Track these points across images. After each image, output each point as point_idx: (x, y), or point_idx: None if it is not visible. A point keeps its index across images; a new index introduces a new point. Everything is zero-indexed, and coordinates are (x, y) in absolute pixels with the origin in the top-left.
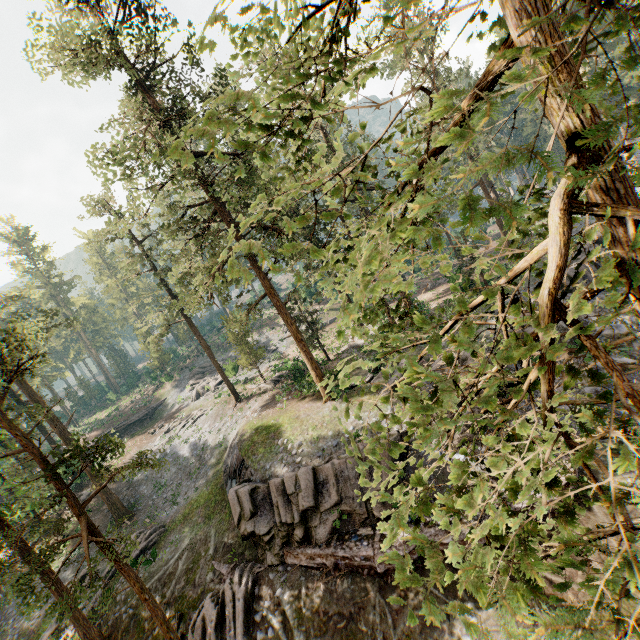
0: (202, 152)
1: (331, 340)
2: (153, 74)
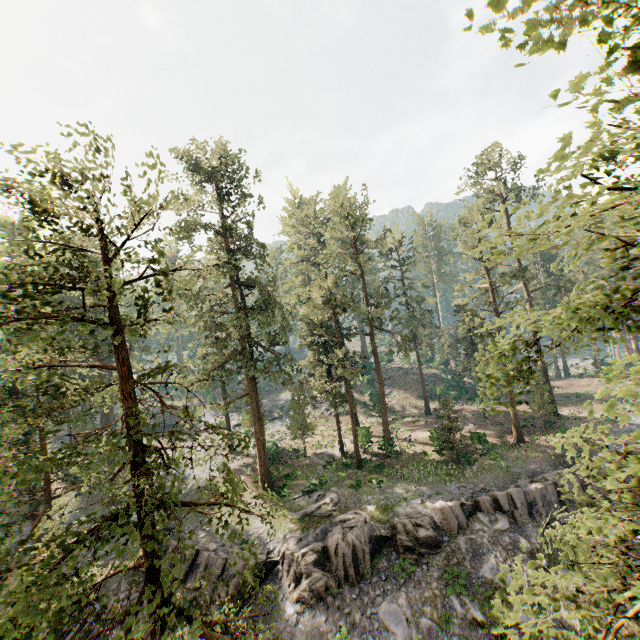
0: (242, 283)
1: (330, 433)
2: (230, 228)
